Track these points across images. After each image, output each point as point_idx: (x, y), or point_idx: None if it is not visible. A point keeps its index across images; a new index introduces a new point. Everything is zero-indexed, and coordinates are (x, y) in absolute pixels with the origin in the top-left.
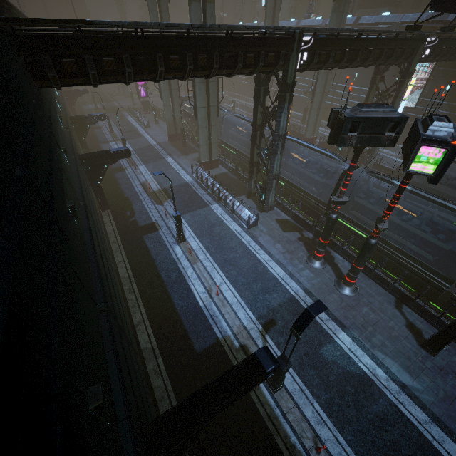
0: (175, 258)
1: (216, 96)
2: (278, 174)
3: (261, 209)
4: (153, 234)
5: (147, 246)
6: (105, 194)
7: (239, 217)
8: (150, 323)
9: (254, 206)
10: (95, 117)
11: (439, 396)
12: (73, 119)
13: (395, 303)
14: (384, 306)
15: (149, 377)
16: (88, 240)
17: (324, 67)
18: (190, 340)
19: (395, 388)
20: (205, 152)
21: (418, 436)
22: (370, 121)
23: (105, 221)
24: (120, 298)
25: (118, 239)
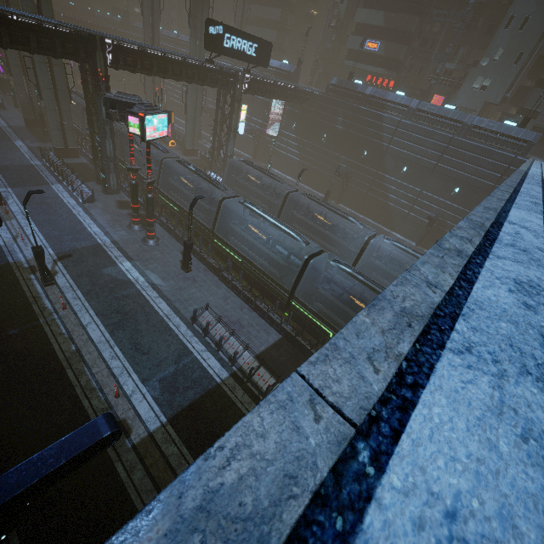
0: None
1: (64, 81)
2: (115, 158)
3: (104, 191)
4: None
5: None
6: None
7: (78, 195)
8: None
9: (100, 190)
10: None
11: (175, 288)
12: None
13: (182, 250)
14: (173, 251)
15: None
16: None
17: (137, 71)
18: None
19: (147, 285)
20: (58, 137)
21: (145, 302)
22: (123, 104)
23: None
24: None
25: None
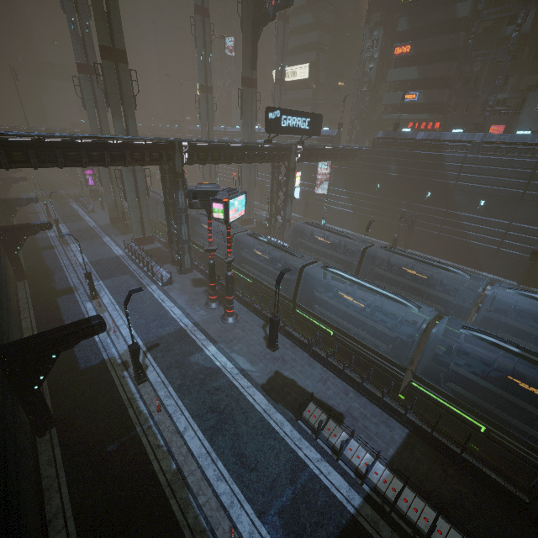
0: (84, 311)
1: (144, 182)
2: (189, 240)
3: (179, 272)
4: (68, 295)
5: (58, 304)
6: (25, 268)
7: (157, 279)
8: None
9: (175, 270)
10: (27, 200)
11: (266, 372)
12: (0, 201)
13: (263, 325)
14: (254, 327)
15: None
16: None
17: (208, 163)
18: (78, 362)
19: (236, 372)
20: (138, 229)
21: (238, 394)
22: (204, 193)
23: (19, 288)
24: (10, 322)
25: (29, 301)
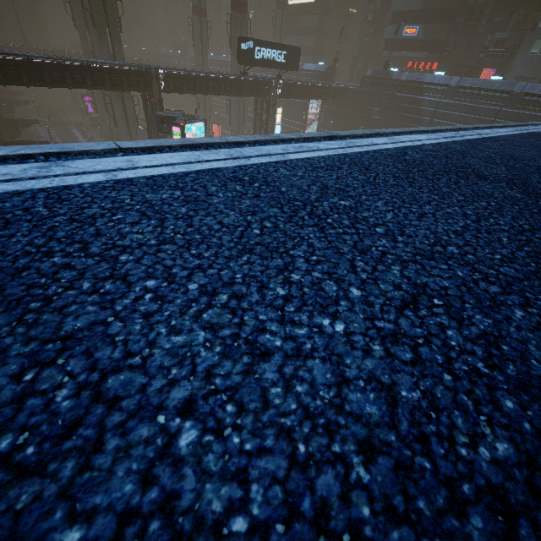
0: None
1: (132, 110)
2: None
3: None
4: None
5: None
6: None
7: None
8: None
9: None
10: (28, 121)
11: None
12: (5, 121)
13: None
14: None
15: None
16: None
17: (184, 92)
18: None
19: None
20: None
21: None
22: (170, 118)
23: None
24: None
25: None
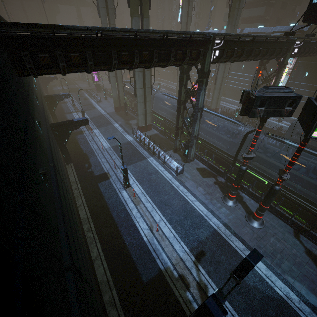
0: (123, 201)
1: (150, 81)
2: (197, 136)
3: (185, 161)
4: (105, 181)
5: (101, 191)
6: (68, 151)
7: (169, 167)
8: (105, 257)
9: (179, 158)
10: (62, 95)
11: None
12: (46, 97)
13: (293, 233)
14: (286, 236)
15: (105, 309)
16: (56, 197)
17: (229, 60)
18: (138, 272)
19: (307, 310)
20: (142, 119)
21: None
22: (274, 99)
23: (69, 172)
24: (82, 242)
25: (79, 186)
